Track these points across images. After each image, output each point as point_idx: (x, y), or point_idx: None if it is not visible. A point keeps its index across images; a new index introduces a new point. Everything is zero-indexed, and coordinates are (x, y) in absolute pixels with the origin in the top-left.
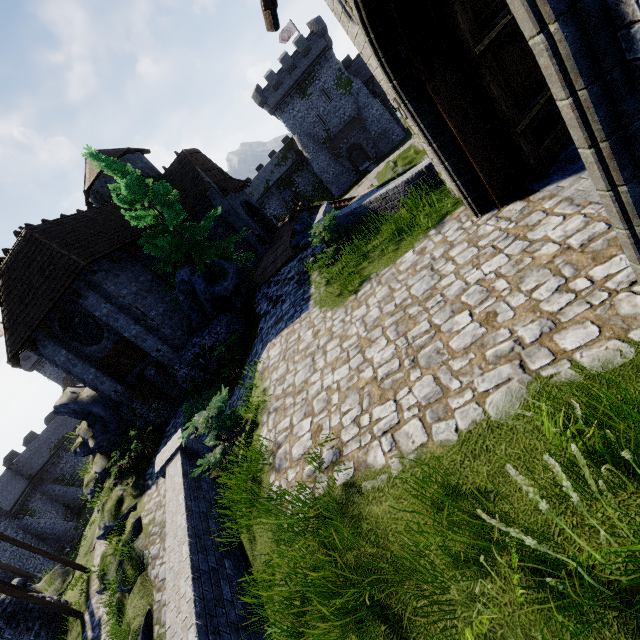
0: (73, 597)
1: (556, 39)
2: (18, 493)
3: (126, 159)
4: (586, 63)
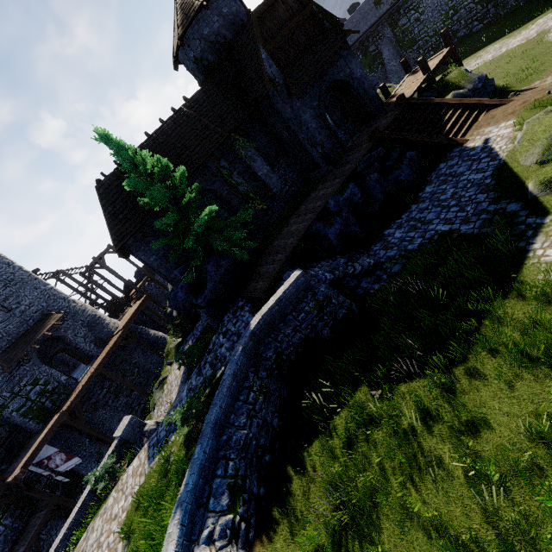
0: None
1: None
2: None
3: (201, 18)
4: None
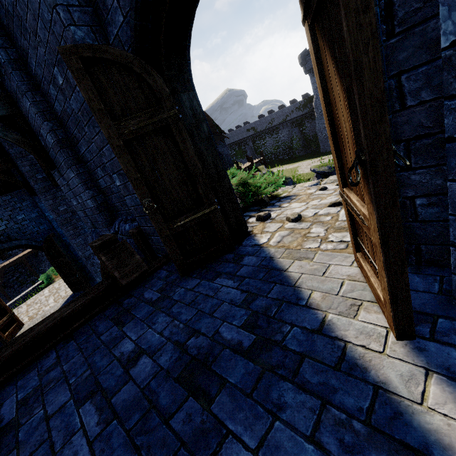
0: None
1: None
2: None
3: None
4: None
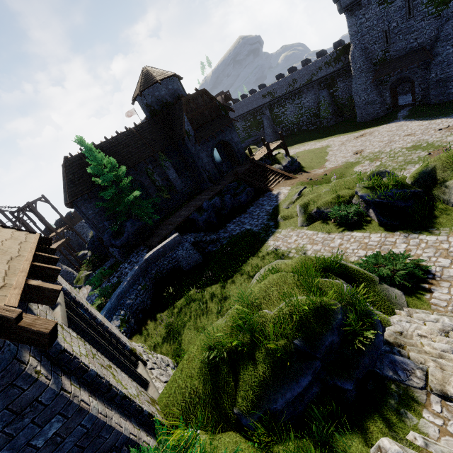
0: None
1: None
2: None
3: (155, 87)
4: None
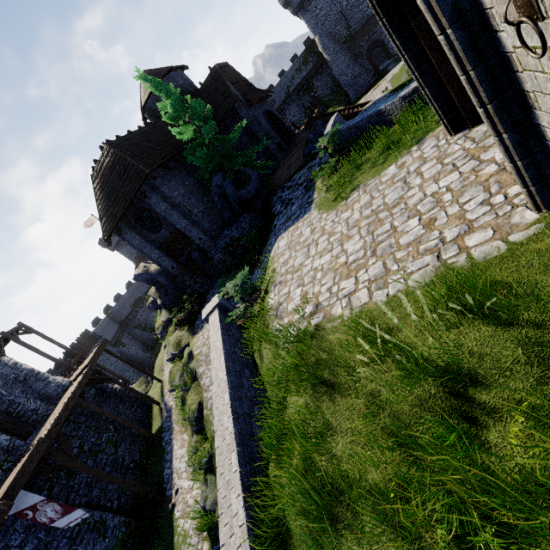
0: (154, 395)
1: (451, 38)
2: (114, 331)
3: (170, 77)
4: (472, 54)
